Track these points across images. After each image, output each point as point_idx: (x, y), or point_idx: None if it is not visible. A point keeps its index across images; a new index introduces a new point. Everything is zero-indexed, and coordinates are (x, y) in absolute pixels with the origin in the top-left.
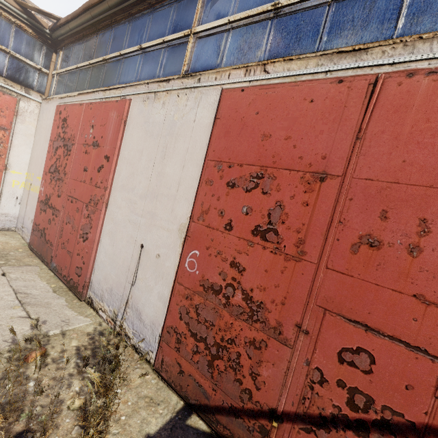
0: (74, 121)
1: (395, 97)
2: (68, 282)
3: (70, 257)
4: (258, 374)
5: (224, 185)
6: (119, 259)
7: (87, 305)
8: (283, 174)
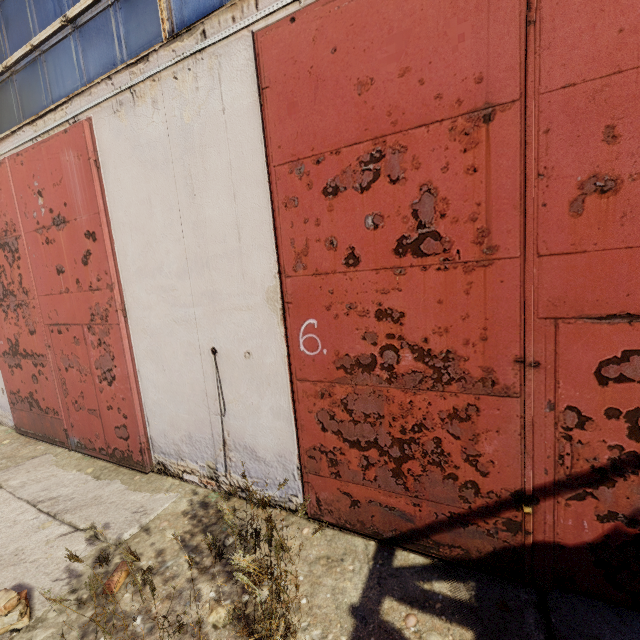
0: (1, 197)
1: None
2: (112, 456)
3: (98, 418)
4: (478, 455)
5: (320, 197)
6: (183, 387)
7: (160, 475)
8: (417, 136)
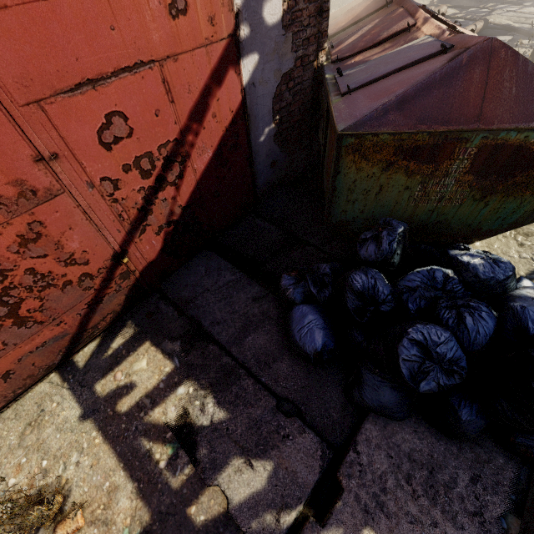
0: None
1: None
2: None
3: None
4: (72, 255)
5: None
6: None
7: None
8: None
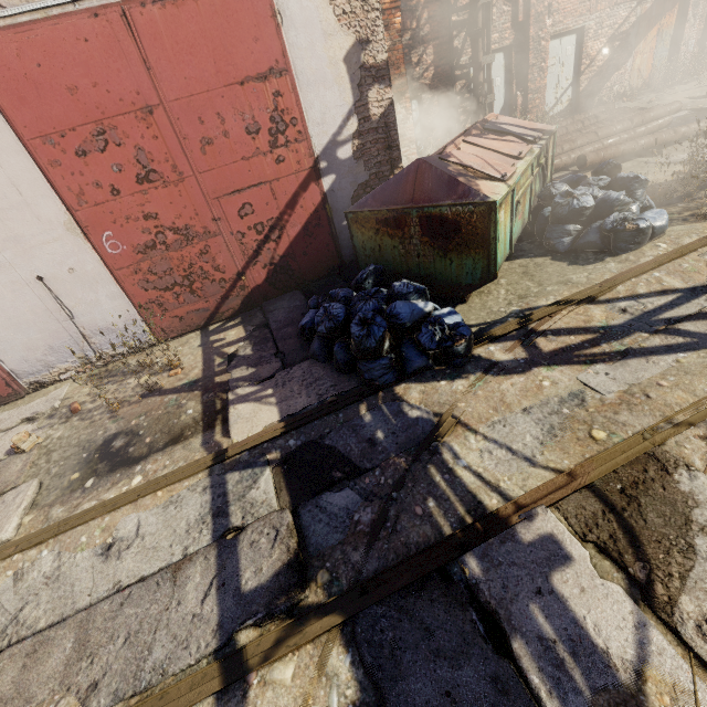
0: None
1: (147, 27)
2: None
3: None
4: (219, 266)
5: (76, 158)
6: (25, 316)
7: (38, 392)
8: (120, 121)
